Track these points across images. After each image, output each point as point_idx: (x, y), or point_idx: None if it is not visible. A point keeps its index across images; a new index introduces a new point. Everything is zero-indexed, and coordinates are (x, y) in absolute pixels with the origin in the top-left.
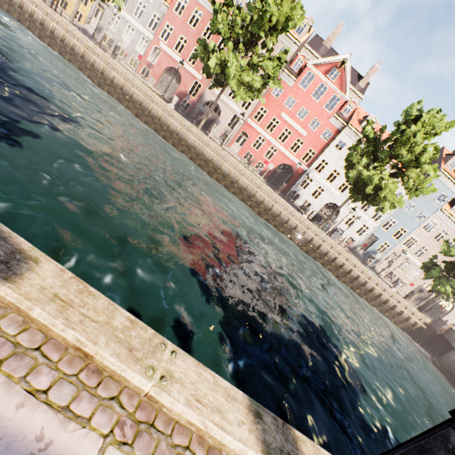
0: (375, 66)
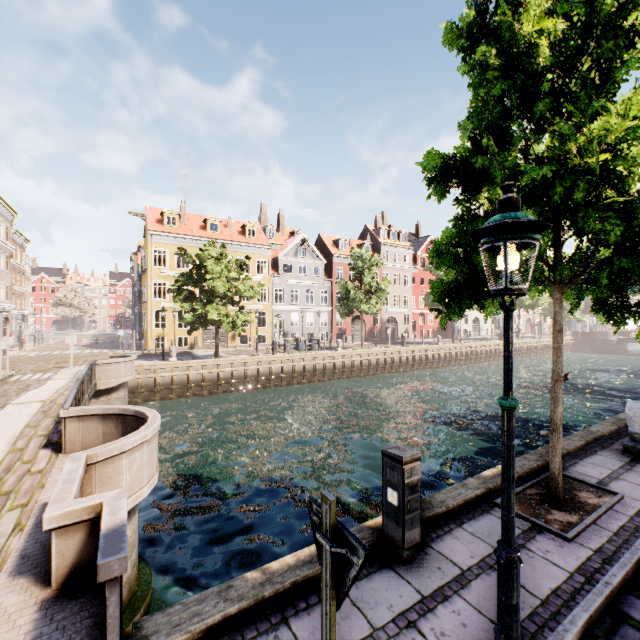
0: (419, 225)
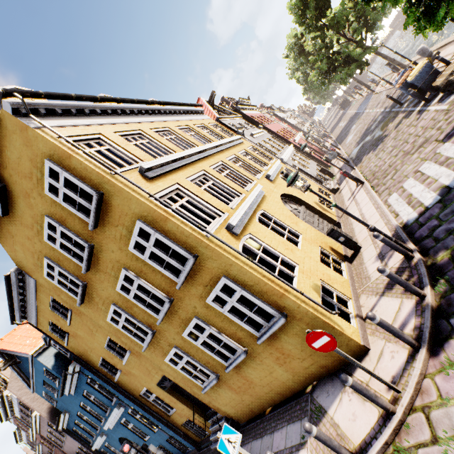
0: None
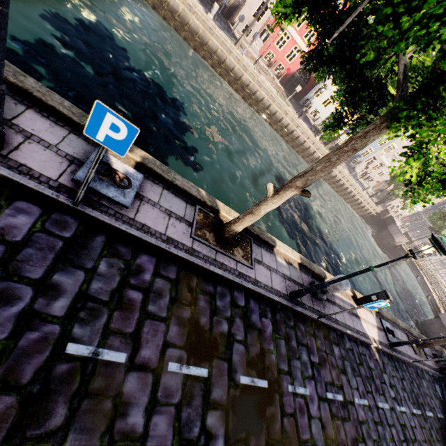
0: None
